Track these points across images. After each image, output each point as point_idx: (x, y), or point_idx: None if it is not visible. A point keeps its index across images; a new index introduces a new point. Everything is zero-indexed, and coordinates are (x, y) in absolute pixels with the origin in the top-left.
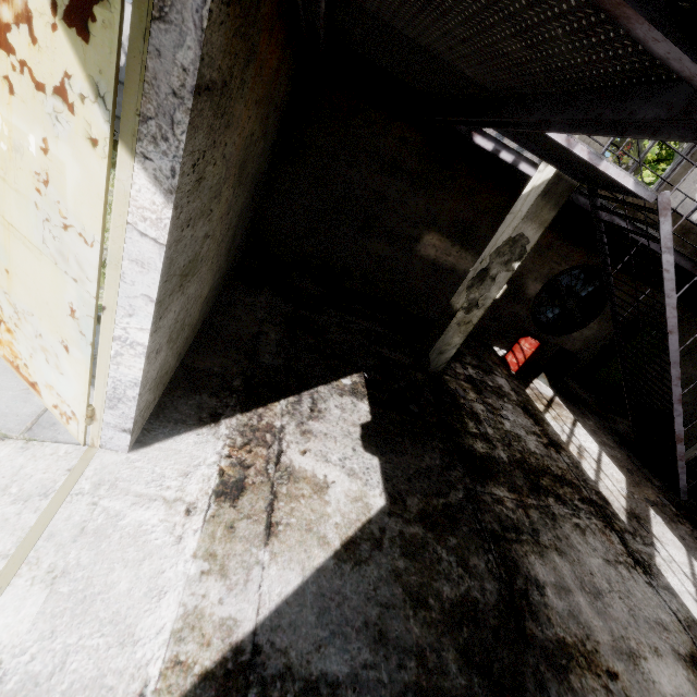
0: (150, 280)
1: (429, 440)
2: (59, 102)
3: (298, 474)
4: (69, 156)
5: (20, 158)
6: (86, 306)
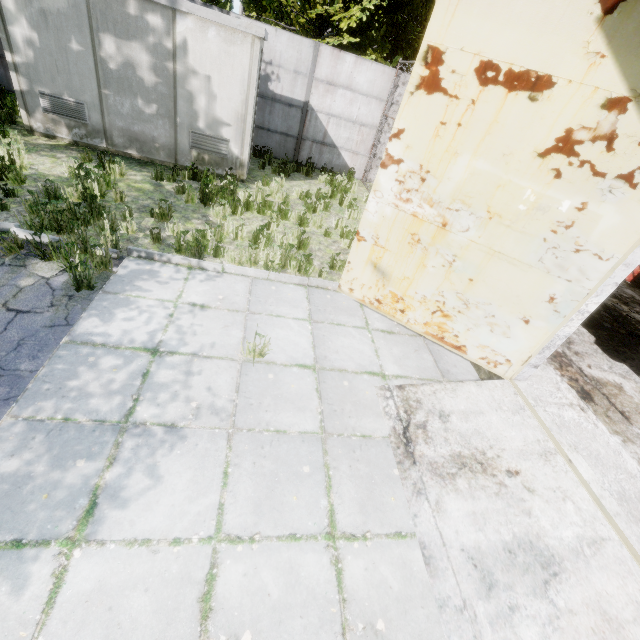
0: (625, 273)
1: (636, 347)
2: (619, 183)
3: (601, 381)
4: (611, 211)
5: (541, 214)
6: (573, 295)
